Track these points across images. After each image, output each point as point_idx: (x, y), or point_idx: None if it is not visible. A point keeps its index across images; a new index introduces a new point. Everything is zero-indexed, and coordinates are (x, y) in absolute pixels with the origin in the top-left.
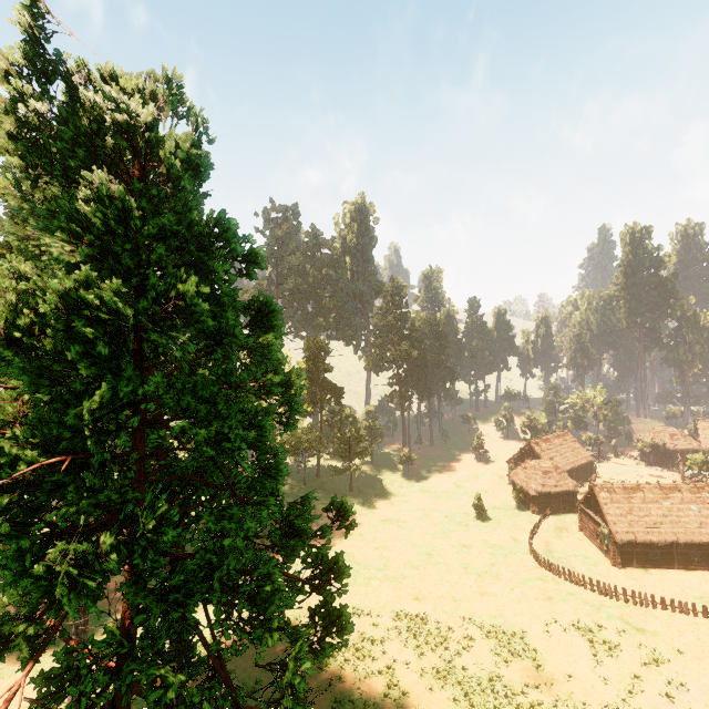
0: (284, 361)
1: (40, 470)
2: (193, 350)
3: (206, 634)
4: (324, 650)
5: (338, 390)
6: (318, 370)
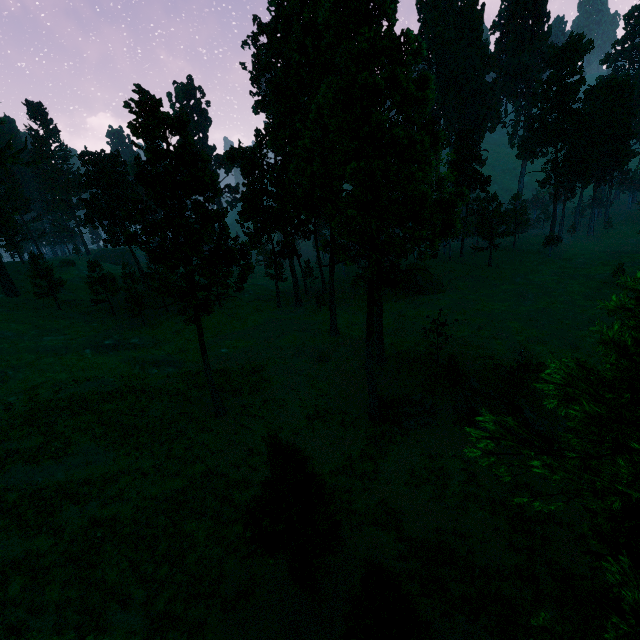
0: (434, 122)
1: (358, 147)
2: (399, 100)
3: (386, 320)
4: (448, 235)
5: (484, 178)
6: (466, 161)
